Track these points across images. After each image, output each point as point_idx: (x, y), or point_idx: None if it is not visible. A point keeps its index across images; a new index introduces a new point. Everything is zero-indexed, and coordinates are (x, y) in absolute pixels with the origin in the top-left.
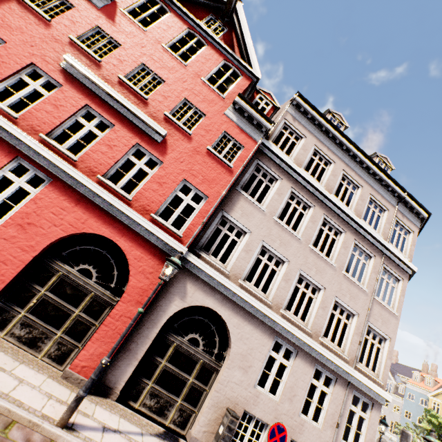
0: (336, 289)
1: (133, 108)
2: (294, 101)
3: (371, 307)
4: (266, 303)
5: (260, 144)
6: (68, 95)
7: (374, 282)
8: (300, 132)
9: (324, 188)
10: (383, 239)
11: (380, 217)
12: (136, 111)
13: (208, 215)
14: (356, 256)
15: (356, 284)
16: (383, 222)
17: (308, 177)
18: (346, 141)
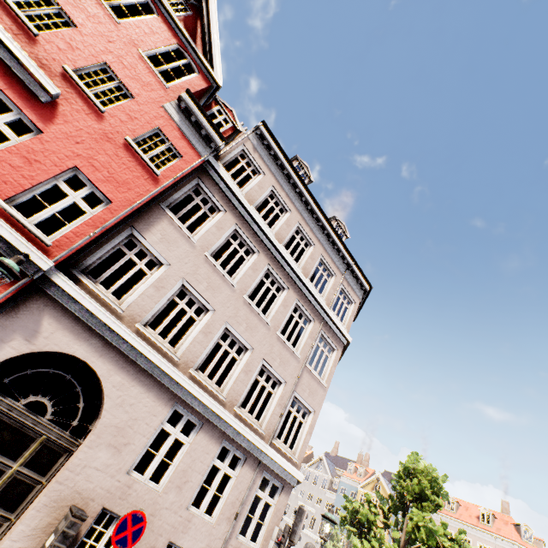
0: (266, 351)
1: (3, 34)
2: (258, 130)
3: (301, 376)
4: (171, 359)
5: (206, 162)
6: None
7: (309, 348)
8: (259, 167)
9: (275, 235)
10: (326, 304)
11: (328, 281)
12: (8, 40)
13: (106, 225)
14: (295, 318)
15: (290, 348)
16: (329, 287)
17: (257, 217)
18: (306, 192)
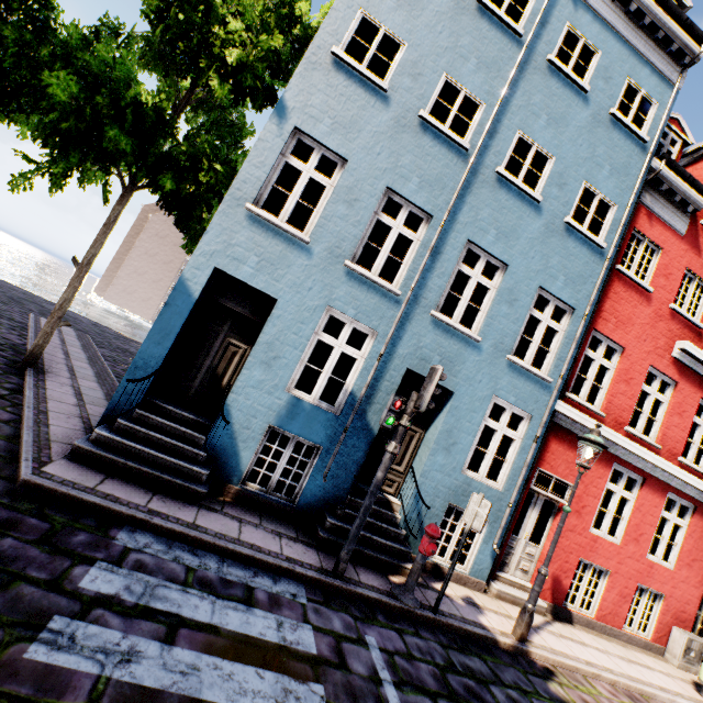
0: None
1: None
2: None
3: None
4: None
5: None
6: (684, 394)
7: None
8: None
9: None
10: None
11: None
12: None
13: None
14: None
15: None
16: None
17: None
18: None
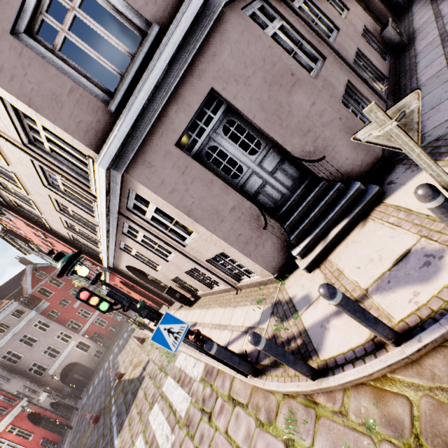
0: (36, 181)
1: None
2: None
3: None
4: None
5: (4, 203)
6: None
7: None
8: None
9: None
10: None
11: None
12: None
13: None
14: None
15: None
16: None
17: None
18: None
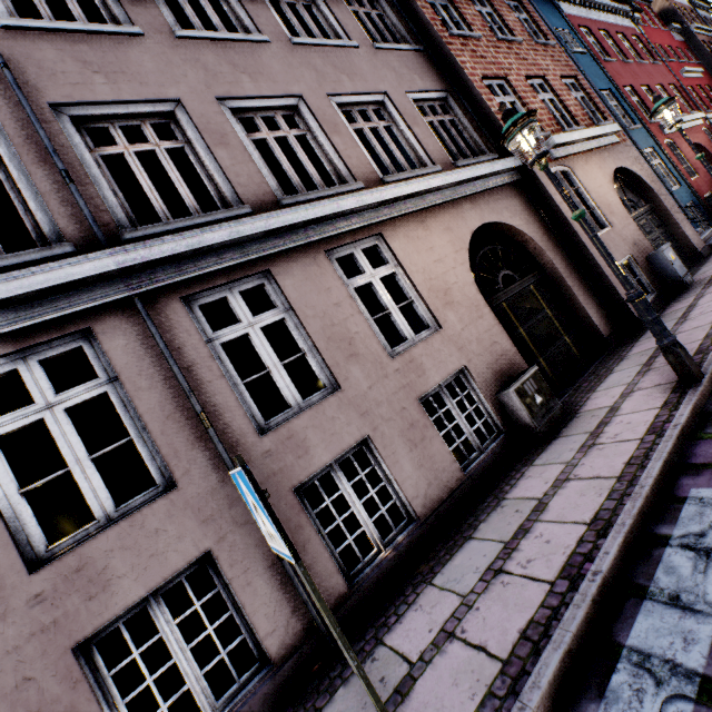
0: None
1: None
2: None
3: None
4: None
5: None
6: None
7: None
8: None
9: None
10: None
11: None
12: None
13: None
14: None
15: None
16: None
17: None
18: None
